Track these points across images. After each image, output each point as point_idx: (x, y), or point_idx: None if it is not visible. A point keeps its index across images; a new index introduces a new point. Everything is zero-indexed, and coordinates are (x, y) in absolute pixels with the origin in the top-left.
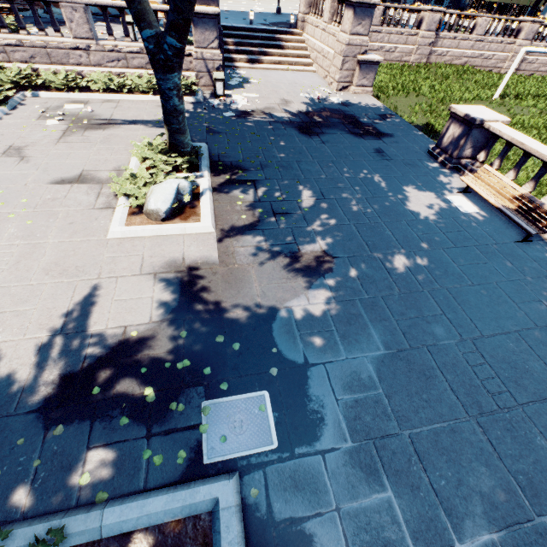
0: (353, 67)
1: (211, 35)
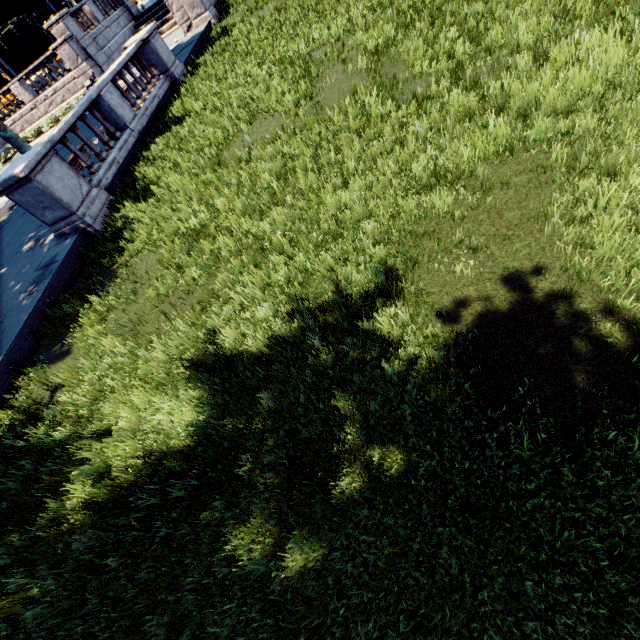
0: (180, 4)
1: (74, 56)
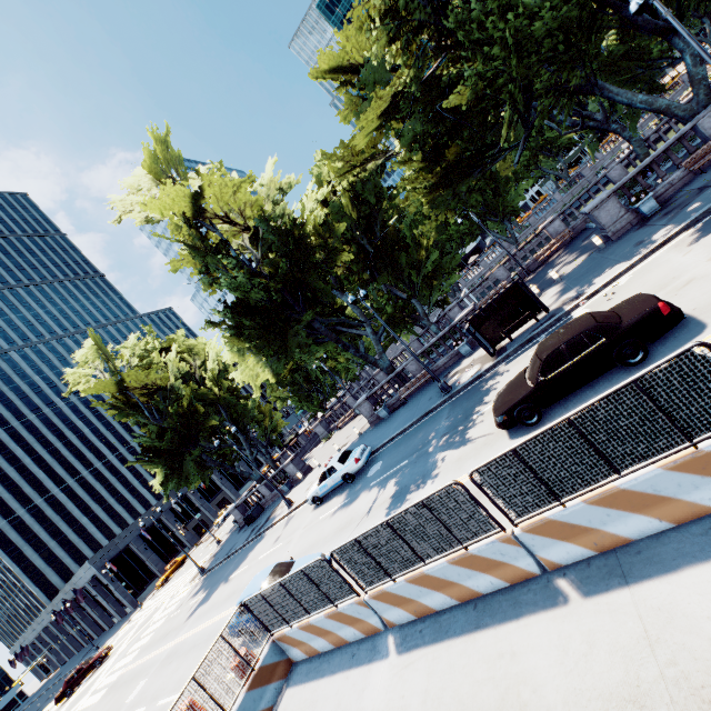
0: None
1: None
